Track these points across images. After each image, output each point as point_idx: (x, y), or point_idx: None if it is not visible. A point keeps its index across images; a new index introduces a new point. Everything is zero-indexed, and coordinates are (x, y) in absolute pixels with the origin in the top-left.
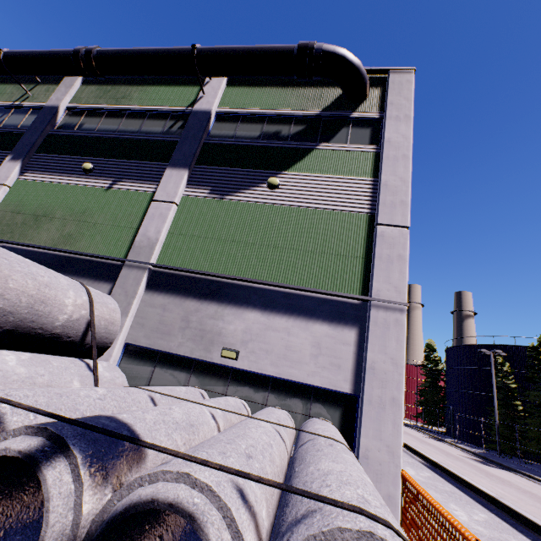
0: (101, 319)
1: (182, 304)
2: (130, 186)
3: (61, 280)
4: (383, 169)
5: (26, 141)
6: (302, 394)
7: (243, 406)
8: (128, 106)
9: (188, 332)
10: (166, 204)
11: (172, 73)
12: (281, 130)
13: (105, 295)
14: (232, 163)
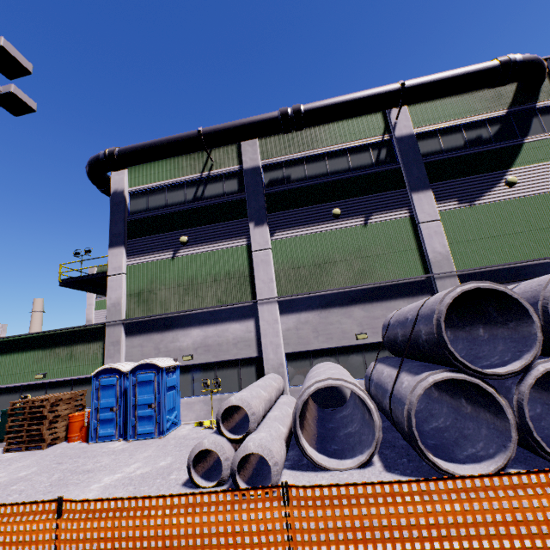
0: None
1: None
2: (384, 217)
3: None
4: None
5: (255, 206)
6: None
7: None
8: (323, 148)
9: None
10: (434, 223)
11: (376, 111)
12: (480, 134)
13: None
14: (460, 174)
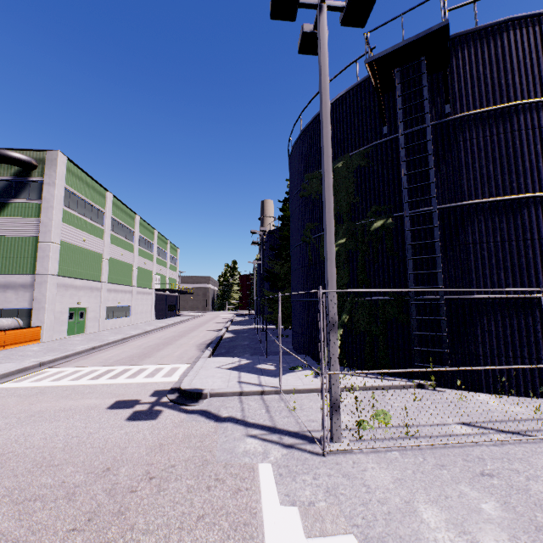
0: None
1: None
2: None
3: None
4: (42, 214)
5: None
6: (15, 312)
7: None
8: None
9: None
10: None
11: None
12: None
13: None
14: None
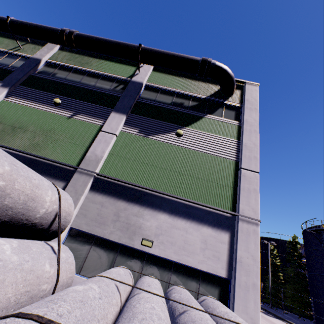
0: (63, 212)
1: (115, 203)
2: (85, 118)
3: (44, 182)
4: (243, 136)
5: (14, 76)
6: (193, 275)
7: (160, 285)
8: (88, 69)
9: (118, 224)
10: (110, 135)
11: (123, 57)
12: (184, 102)
13: (65, 192)
14: (154, 116)
